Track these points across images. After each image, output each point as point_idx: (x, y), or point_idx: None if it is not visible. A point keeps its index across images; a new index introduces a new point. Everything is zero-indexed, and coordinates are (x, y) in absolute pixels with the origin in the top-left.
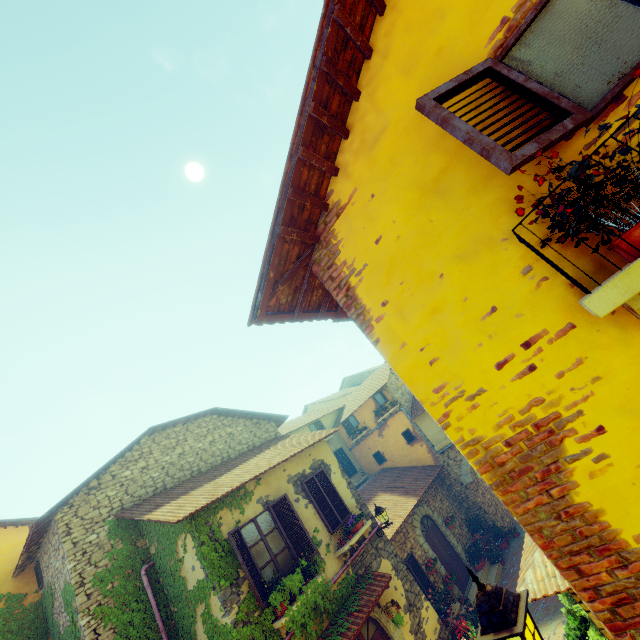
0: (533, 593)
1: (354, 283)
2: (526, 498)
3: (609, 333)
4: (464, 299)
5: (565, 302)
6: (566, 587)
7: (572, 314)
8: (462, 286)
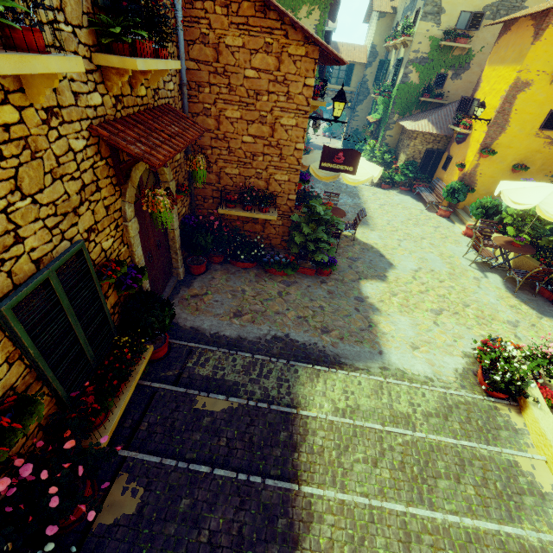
0: (415, 129)
1: (549, 27)
2: (512, 92)
3: (548, 79)
4: (550, 55)
5: (552, 71)
6: (425, 131)
7: (550, 73)
8: (552, 53)
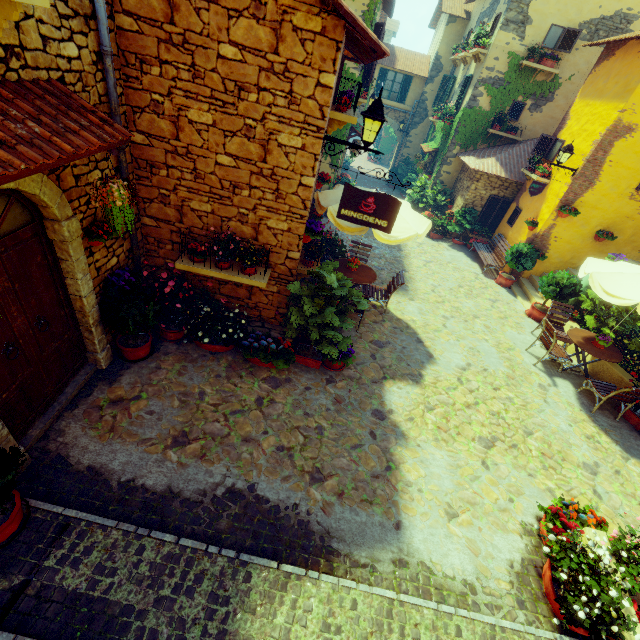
0: (479, 169)
1: None
2: (610, 137)
3: None
4: None
5: None
6: (491, 173)
7: None
8: None
